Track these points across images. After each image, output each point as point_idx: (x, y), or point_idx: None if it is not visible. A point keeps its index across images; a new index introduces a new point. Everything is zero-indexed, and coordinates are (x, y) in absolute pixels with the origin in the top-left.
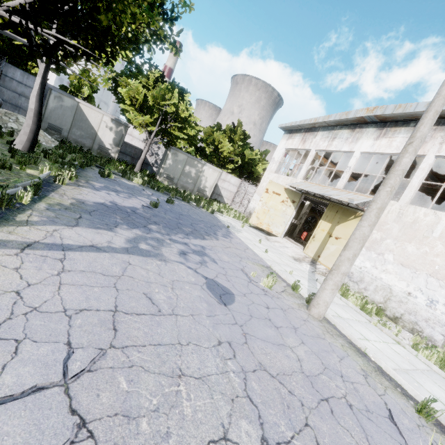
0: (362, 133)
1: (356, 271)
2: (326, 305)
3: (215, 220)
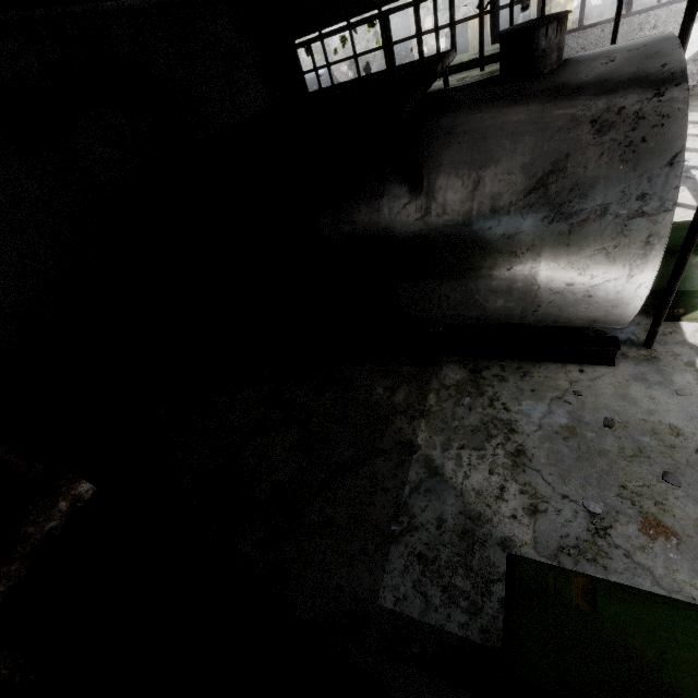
0: None
1: (588, 10)
2: None
3: None
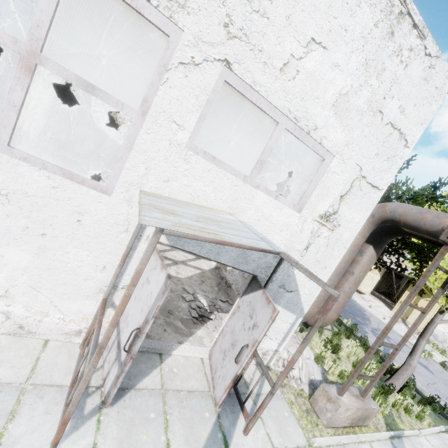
0: None
1: (440, 334)
2: None
3: None
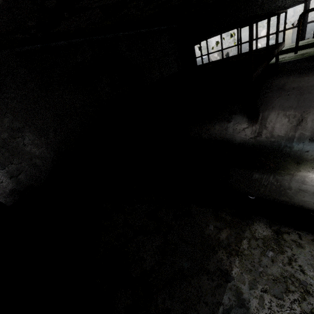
0: None
1: None
2: None
3: None
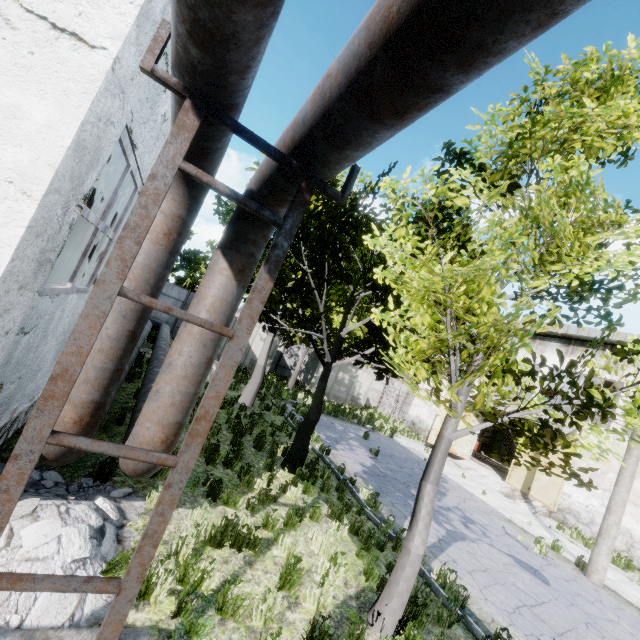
0: (545, 346)
1: (582, 510)
2: (605, 571)
3: (407, 451)
